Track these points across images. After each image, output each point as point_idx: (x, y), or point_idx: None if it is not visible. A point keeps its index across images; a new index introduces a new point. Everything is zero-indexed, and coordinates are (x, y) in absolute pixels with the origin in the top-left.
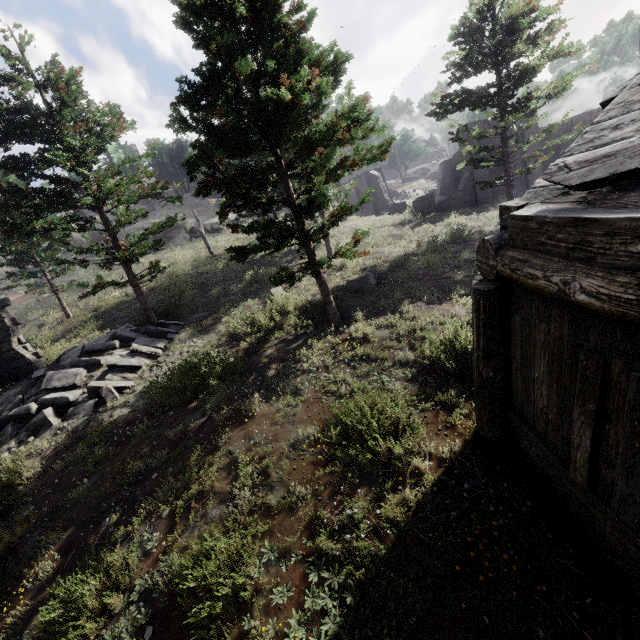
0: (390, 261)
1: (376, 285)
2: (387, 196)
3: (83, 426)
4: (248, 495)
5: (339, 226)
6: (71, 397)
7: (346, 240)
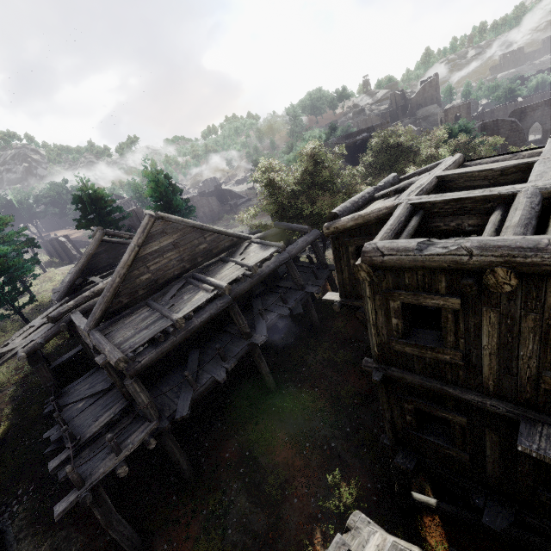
0: None
1: None
2: (75, 252)
3: None
4: (6, 369)
5: (41, 277)
6: None
7: (45, 287)
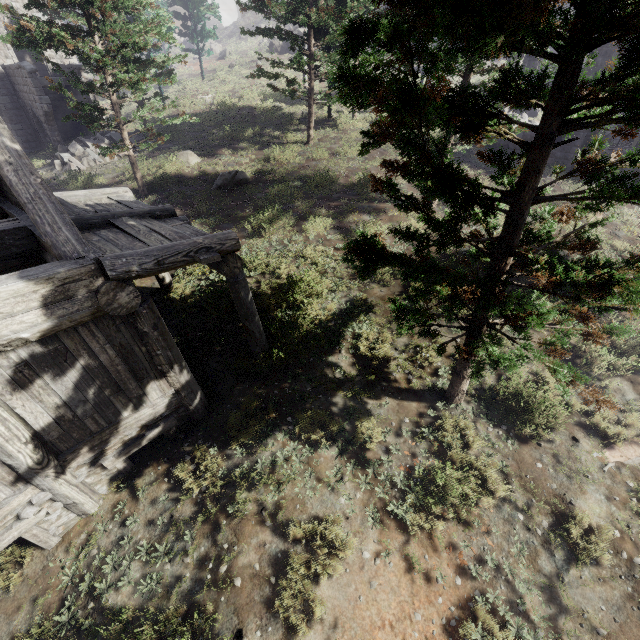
0: (291, 175)
1: (225, 187)
2: None
3: (54, 177)
4: None
5: None
6: (66, 160)
7: (355, 133)
